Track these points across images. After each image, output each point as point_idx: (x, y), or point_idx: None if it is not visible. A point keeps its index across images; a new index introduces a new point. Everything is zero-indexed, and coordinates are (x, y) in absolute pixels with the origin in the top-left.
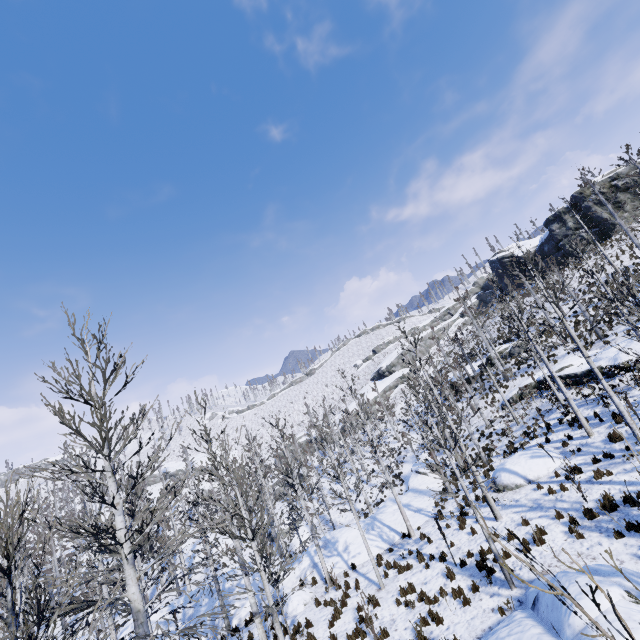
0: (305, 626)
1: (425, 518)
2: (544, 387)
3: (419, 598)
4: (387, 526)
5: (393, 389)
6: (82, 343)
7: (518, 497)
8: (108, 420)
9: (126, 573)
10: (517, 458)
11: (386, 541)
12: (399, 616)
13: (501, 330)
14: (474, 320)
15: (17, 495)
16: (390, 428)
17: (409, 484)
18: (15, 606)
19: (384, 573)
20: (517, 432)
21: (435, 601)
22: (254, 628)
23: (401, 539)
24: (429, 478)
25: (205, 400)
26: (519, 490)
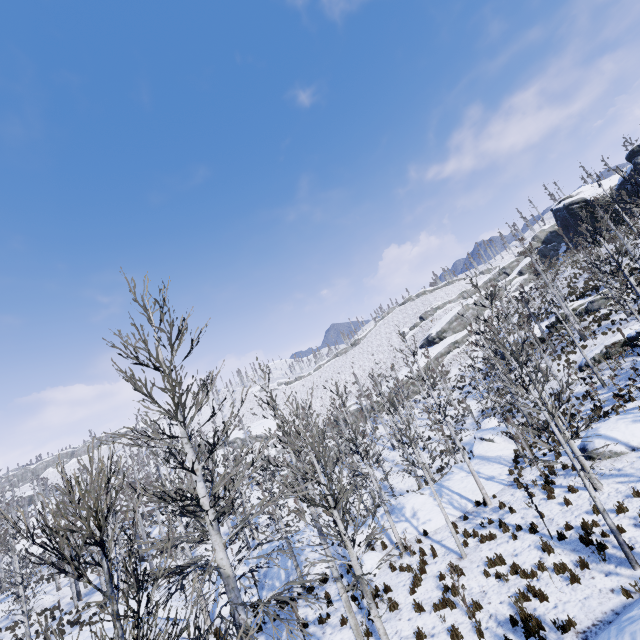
0: (383, 590)
1: (499, 486)
2: (637, 344)
3: (512, 571)
4: (456, 493)
5: (445, 356)
6: (144, 308)
7: (620, 466)
8: (180, 385)
9: (212, 539)
10: (614, 423)
11: (458, 509)
12: (490, 588)
13: (572, 285)
14: (543, 274)
15: (101, 462)
16: (444, 395)
17: (474, 451)
18: (112, 577)
19: (463, 542)
20: (604, 395)
21: (533, 575)
22: (329, 588)
23: (475, 507)
24: (496, 445)
25: (268, 366)
26: (620, 458)
